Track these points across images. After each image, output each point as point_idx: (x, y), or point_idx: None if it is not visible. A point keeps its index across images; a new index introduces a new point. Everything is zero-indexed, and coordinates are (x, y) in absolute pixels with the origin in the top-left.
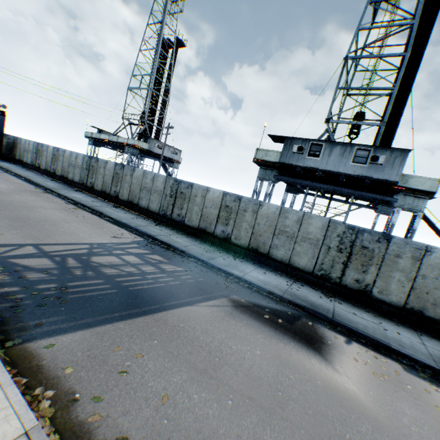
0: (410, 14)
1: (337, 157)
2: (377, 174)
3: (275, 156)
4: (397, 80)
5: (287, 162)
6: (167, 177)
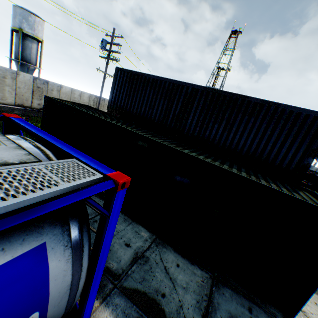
0: None
1: None
2: None
3: None
4: None
5: None
6: None
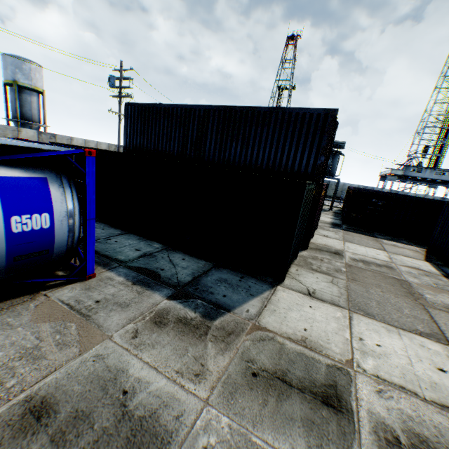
0: (447, 97)
1: (427, 173)
2: (443, 179)
3: (400, 172)
4: (446, 138)
5: (405, 175)
6: (358, 185)
